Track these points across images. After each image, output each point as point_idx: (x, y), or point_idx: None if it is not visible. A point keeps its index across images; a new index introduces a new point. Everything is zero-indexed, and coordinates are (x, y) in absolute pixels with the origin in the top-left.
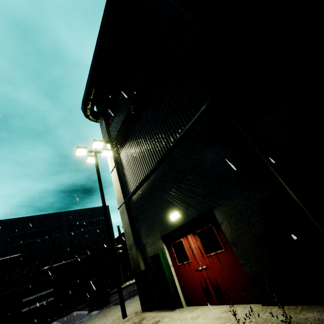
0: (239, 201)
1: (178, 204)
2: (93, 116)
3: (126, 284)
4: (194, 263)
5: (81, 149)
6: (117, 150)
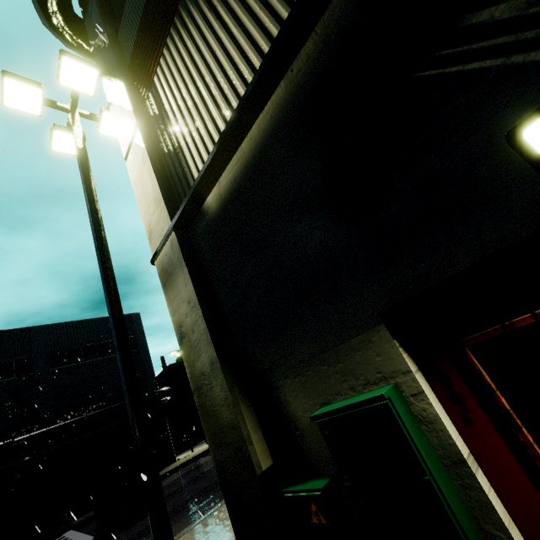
0: None
1: None
2: (72, 26)
3: (180, 460)
4: None
5: (20, 83)
6: (144, 77)
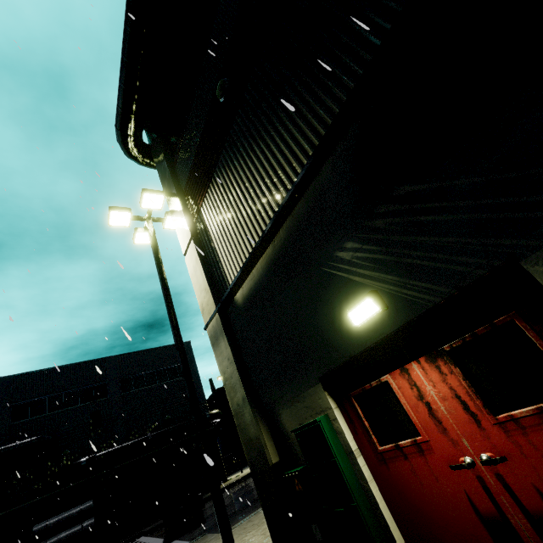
0: None
1: (369, 280)
2: (143, 153)
3: (231, 479)
4: (439, 444)
5: (119, 212)
6: (194, 204)
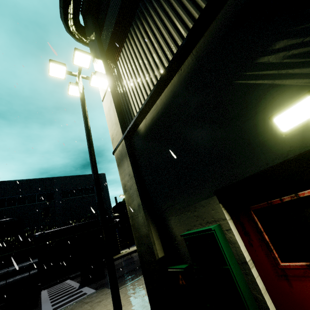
0: None
1: (308, 79)
2: (79, 31)
3: (123, 253)
4: None
5: (56, 65)
6: (112, 60)
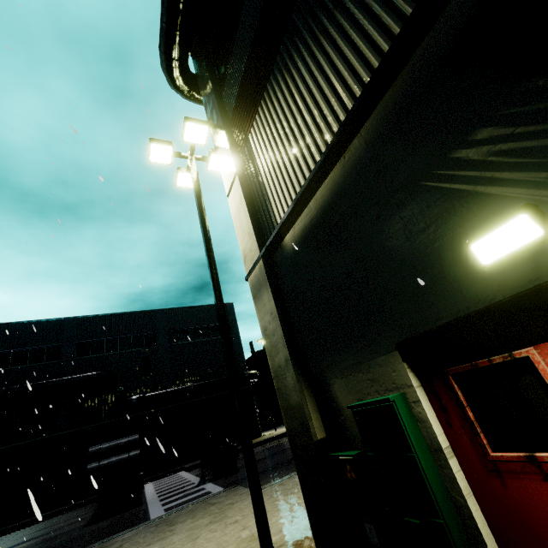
0: None
1: (521, 189)
2: (189, 84)
3: (265, 436)
4: None
5: (160, 145)
6: (241, 133)
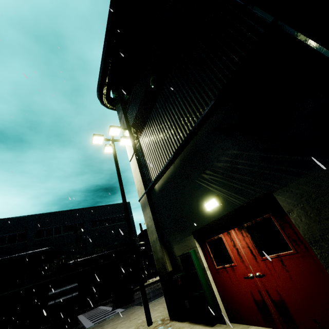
0: (326, 176)
1: (215, 190)
2: (110, 103)
3: (149, 281)
4: (240, 267)
5: (98, 137)
6: (136, 135)
